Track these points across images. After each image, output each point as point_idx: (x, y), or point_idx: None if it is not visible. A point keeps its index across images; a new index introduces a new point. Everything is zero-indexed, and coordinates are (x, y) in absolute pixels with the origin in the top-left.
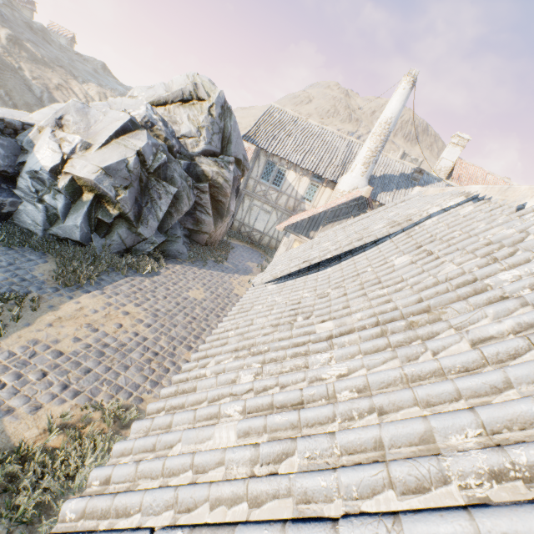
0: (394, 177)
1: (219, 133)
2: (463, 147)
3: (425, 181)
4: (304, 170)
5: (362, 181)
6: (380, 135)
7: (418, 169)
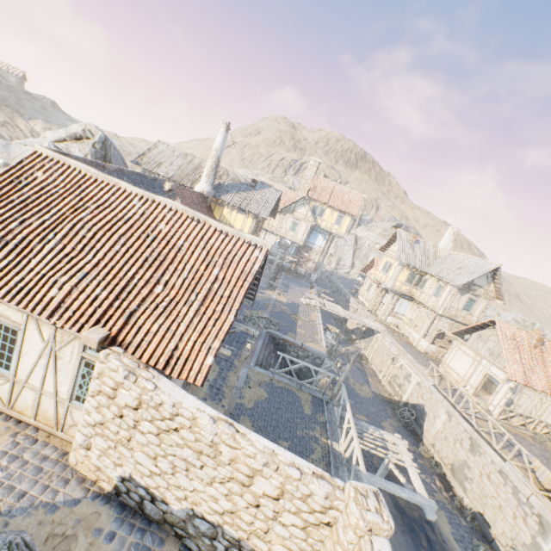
0: (238, 185)
1: (102, 158)
2: (317, 167)
3: (260, 187)
4: (175, 182)
5: (207, 187)
6: (213, 158)
7: (253, 180)
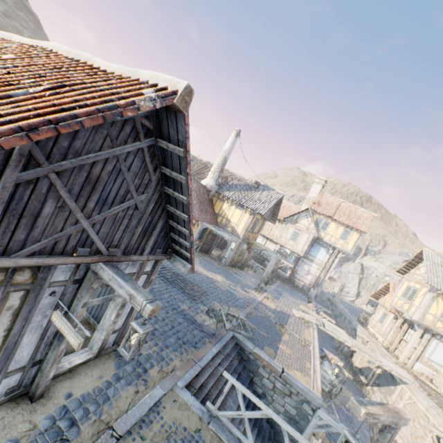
0: (241, 185)
1: None
2: (322, 184)
3: (262, 189)
4: None
5: (211, 181)
6: (221, 158)
7: (255, 181)
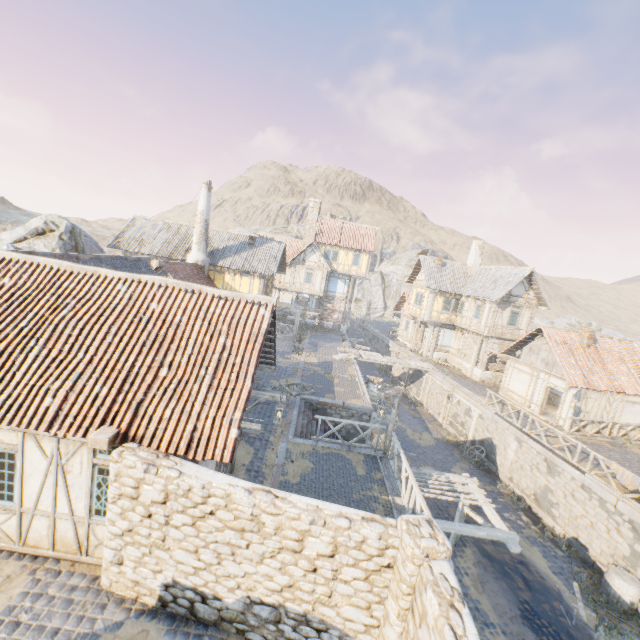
0: (235, 246)
1: (73, 250)
2: (318, 208)
3: (261, 243)
4: (164, 258)
5: (200, 255)
6: (201, 223)
7: (250, 237)
